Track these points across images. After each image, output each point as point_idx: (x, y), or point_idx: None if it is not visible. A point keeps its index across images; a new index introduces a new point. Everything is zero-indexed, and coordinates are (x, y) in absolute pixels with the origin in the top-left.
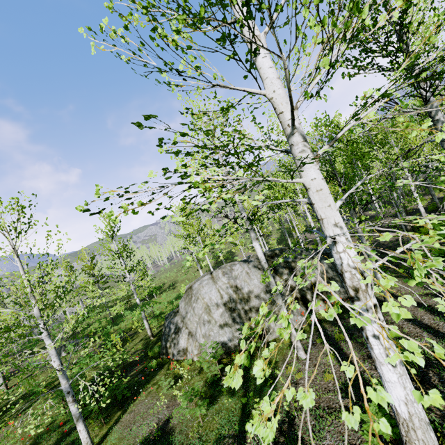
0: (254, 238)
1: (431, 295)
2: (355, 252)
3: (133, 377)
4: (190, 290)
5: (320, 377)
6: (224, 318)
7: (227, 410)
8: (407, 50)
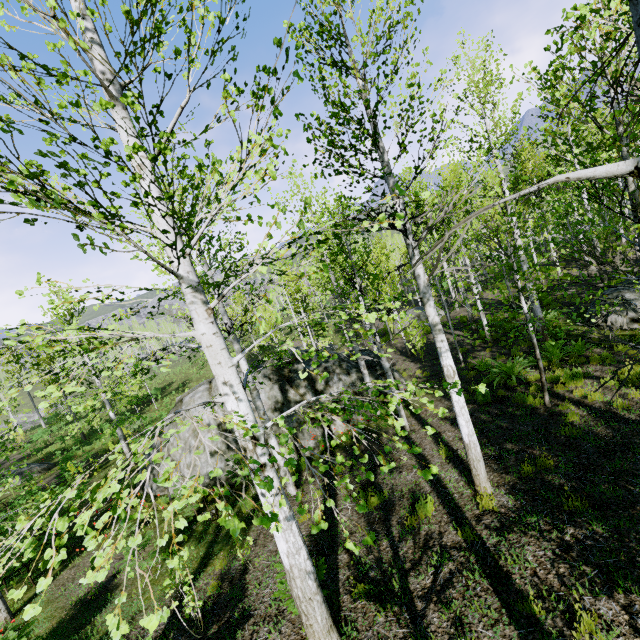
0: (238, 351)
1: (448, 420)
2: (248, 410)
3: (91, 520)
4: (181, 405)
5: (298, 518)
6: (217, 443)
7: (187, 560)
8: (382, 158)
